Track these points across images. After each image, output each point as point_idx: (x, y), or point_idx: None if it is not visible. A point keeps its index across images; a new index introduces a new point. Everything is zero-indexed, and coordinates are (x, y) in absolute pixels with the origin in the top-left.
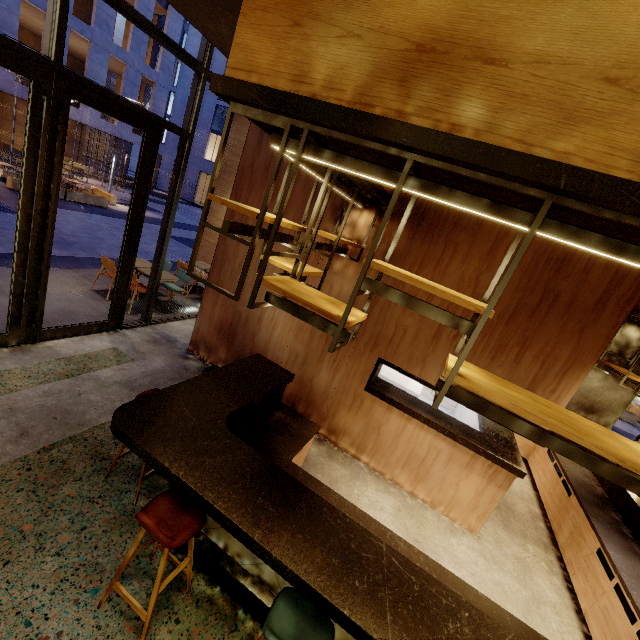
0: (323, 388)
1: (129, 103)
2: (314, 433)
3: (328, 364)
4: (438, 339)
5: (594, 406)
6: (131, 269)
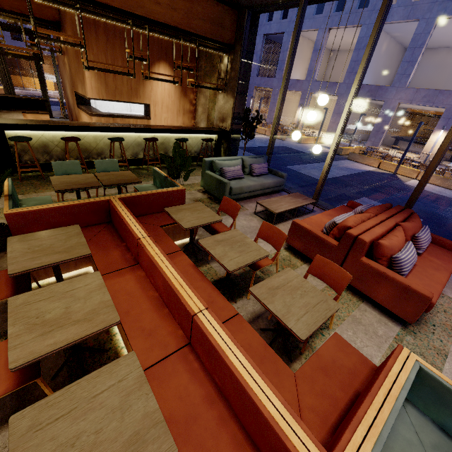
0: (77, 114)
1: (17, 26)
2: (43, 113)
3: (75, 103)
4: (76, 73)
5: (224, 117)
6: (46, 92)
